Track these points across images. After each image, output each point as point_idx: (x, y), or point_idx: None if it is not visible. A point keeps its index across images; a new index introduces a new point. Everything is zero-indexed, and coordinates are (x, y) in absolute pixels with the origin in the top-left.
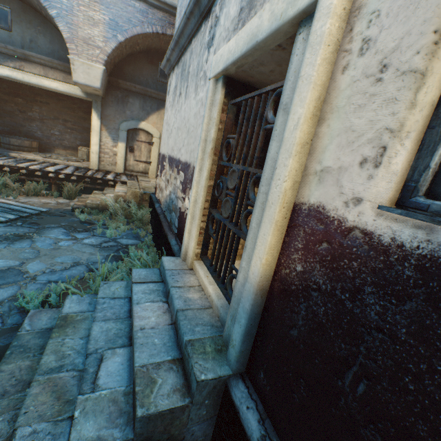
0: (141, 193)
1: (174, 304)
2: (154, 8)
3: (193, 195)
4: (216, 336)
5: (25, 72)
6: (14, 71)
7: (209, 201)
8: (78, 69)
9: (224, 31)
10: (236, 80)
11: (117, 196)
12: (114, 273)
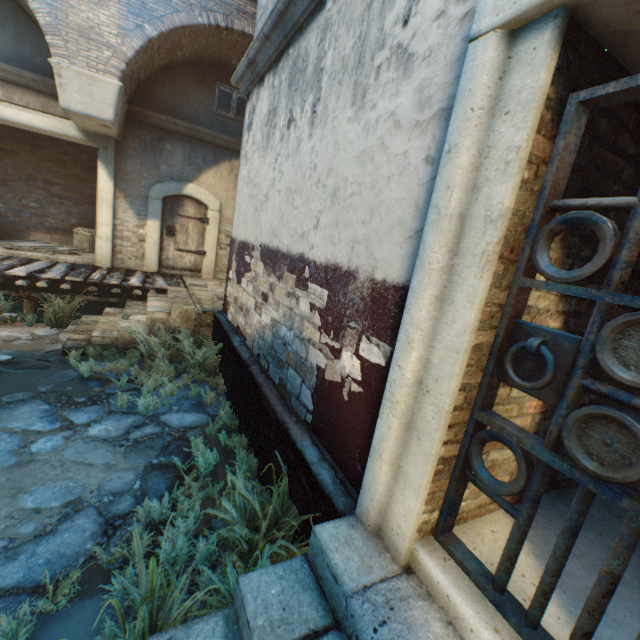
0: (198, 312)
1: None
2: None
3: (411, 366)
4: None
5: None
6: None
7: (467, 387)
8: (70, 84)
9: None
10: (583, 30)
11: (152, 319)
12: (170, 534)
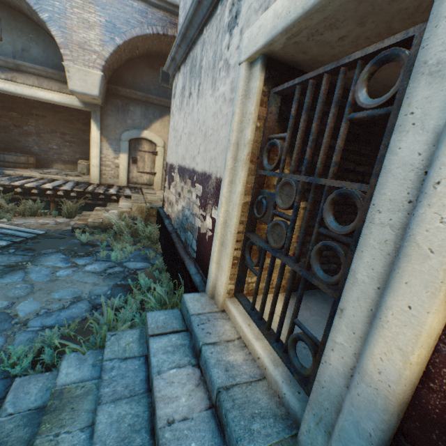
0: (147, 207)
1: (212, 377)
2: (153, 7)
3: (222, 215)
4: (286, 439)
5: (18, 83)
6: (5, 82)
7: (244, 223)
8: (74, 76)
9: (255, 0)
10: (278, 61)
11: (121, 212)
12: (123, 310)
